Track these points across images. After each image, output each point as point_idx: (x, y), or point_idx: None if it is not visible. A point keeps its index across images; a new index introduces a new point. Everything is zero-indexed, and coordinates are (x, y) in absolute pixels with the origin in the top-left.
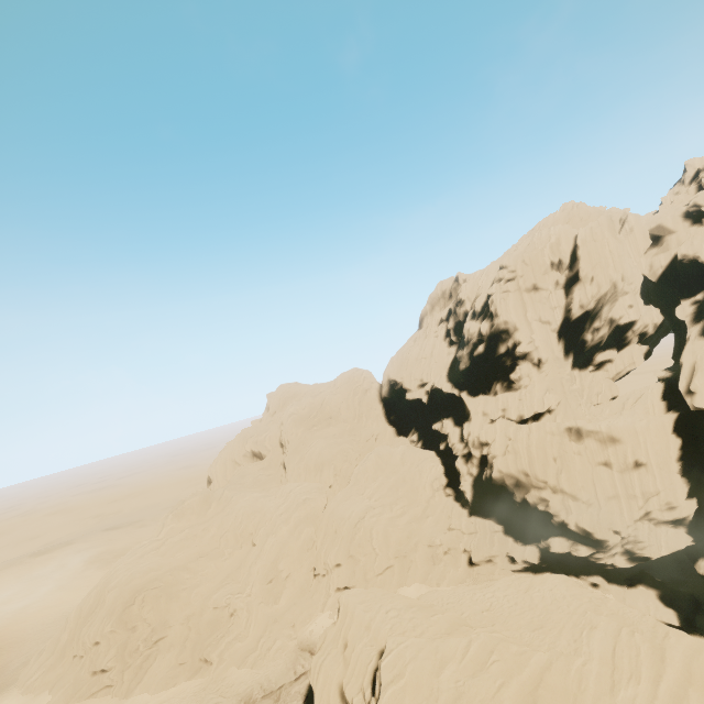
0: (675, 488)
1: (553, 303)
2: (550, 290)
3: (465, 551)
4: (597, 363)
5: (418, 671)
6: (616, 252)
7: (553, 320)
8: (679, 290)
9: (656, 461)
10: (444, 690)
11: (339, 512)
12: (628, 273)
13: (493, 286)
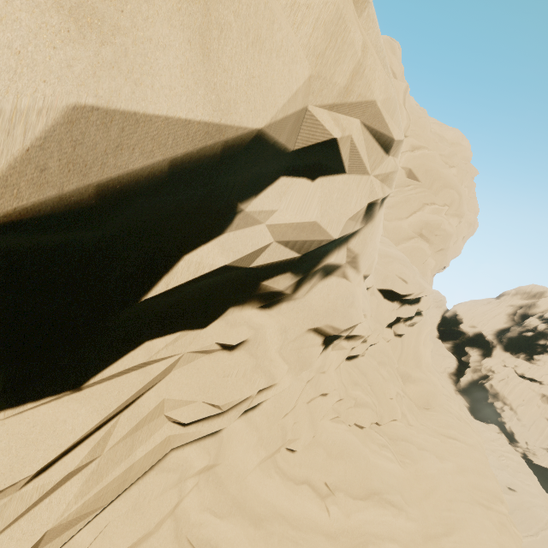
0: None
1: None
2: None
3: None
4: None
5: None
6: None
7: None
8: None
9: None
10: None
11: None
12: None
13: None
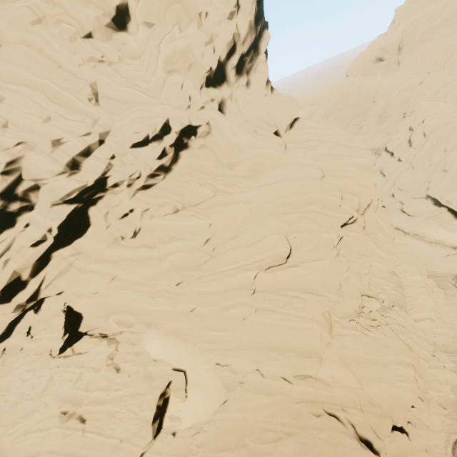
0: None
1: None
2: None
3: None
4: None
5: (444, 113)
6: None
7: None
8: None
9: None
10: (453, 116)
11: (429, 84)
12: None
13: None
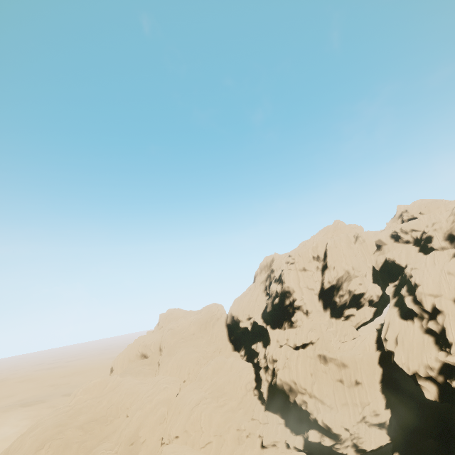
0: (378, 401)
1: (315, 278)
2: (313, 271)
3: (260, 436)
4: (346, 315)
5: None
6: (348, 254)
7: (315, 288)
8: (388, 277)
9: (366, 381)
10: None
11: (184, 398)
12: (356, 265)
13: (284, 265)
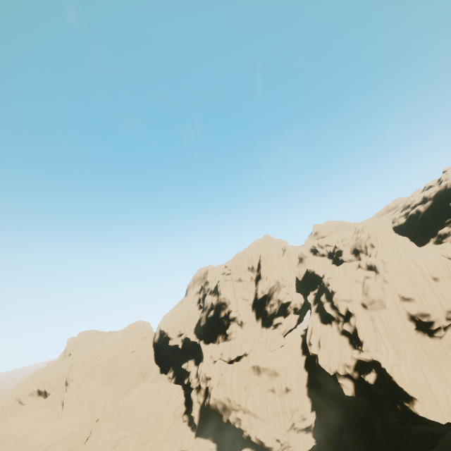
0: (305, 405)
1: (250, 289)
2: (248, 282)
3: None
4: (275, 324)
5: None
6: (278, 265)
7: (249, 298)
8: (309, 286)
9: (295, 387)
10: None
11: (97, 443)
12: (285, 276)
13: (220, 276)
